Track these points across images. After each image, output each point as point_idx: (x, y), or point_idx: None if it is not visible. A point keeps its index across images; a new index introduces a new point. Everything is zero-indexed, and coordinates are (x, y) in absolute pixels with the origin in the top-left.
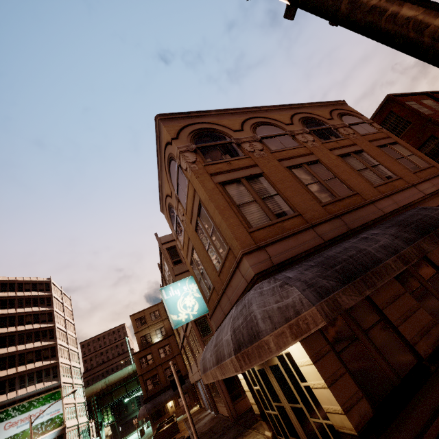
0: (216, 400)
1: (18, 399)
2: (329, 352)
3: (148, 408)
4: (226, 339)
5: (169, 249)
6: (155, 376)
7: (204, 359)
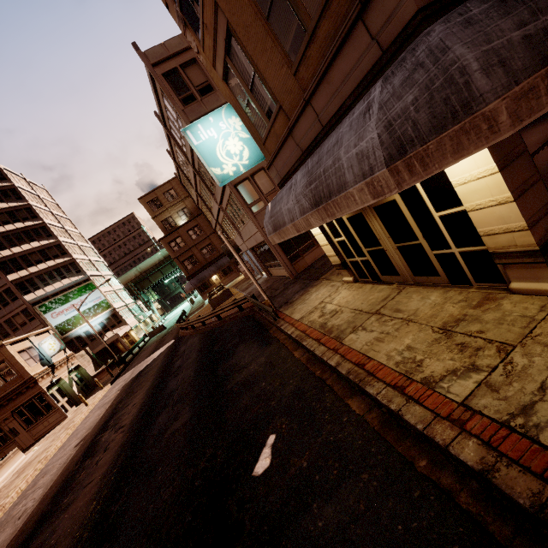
0: (269, 265)
1: (50, 295)
2: (523, 153)
3: (193, 283)
4: (357, 153)
5: (167, 76)
6: (192, 257)
7: (275, 216)
